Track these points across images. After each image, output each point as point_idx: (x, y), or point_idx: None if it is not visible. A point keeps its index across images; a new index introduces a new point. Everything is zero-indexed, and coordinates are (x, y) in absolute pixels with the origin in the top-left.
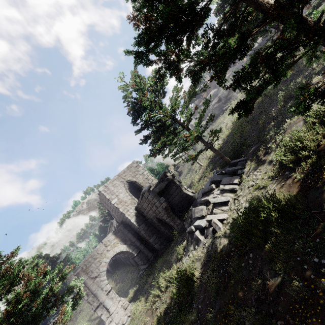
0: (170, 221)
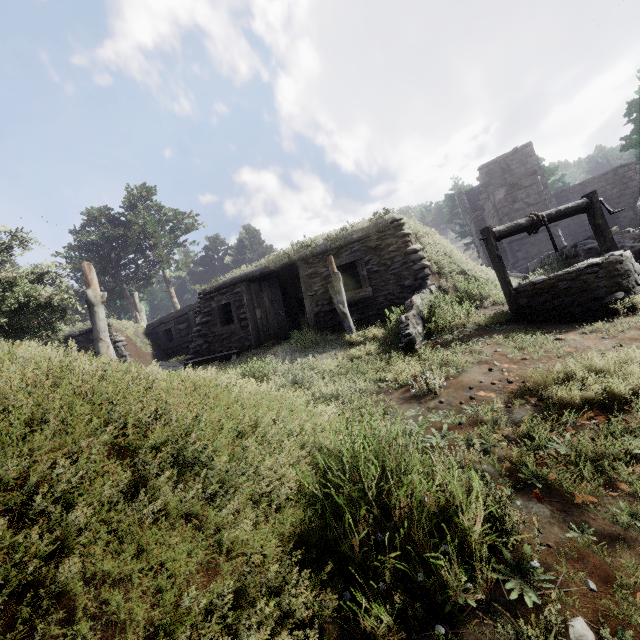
0: (626, 211)
